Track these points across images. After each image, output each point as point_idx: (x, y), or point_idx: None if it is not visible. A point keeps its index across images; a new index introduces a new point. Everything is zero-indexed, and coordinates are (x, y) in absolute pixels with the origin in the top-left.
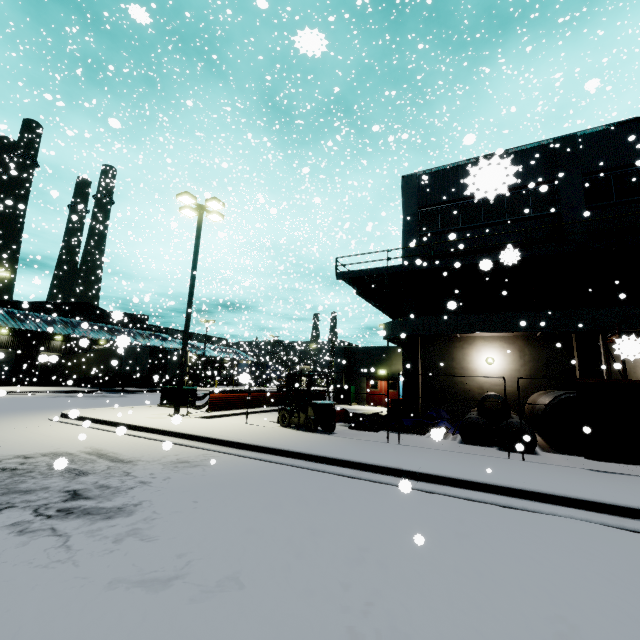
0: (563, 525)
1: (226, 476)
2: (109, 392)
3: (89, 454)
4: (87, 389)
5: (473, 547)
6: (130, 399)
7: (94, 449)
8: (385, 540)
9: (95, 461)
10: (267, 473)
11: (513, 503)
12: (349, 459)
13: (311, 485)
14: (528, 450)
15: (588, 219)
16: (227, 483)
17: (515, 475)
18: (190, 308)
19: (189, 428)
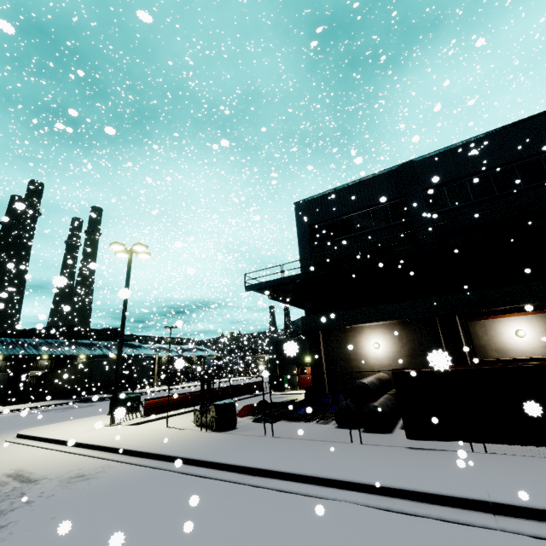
0: (334, 509)
1: (101, 488)
2: (82, 402)
3: (9, 476)
4: (64, 401)
5: (234, 540)
6: (95, 408)
7: (17, 470)
8: (170, 541)
9: (7, 483)
10: (139, 480)
11: (310, 491)
12: (209, 460)
13: (164, 489)
14: (383, 430)
15: (433, 223)
16: (96, 495)
17: (334, 462)
18: (123, 332)
19: (109, 439)
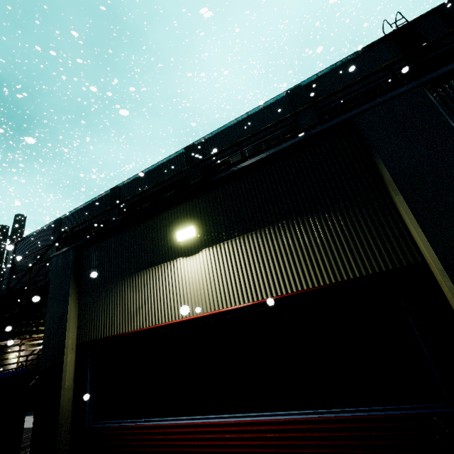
0: None
1: None
2: None
3: None
4: None
5: None
6: None
7: None
8: None
9: None
10: None
11: None
12: None
13: None
14: None
15: None
16: None
17: None
18: None
19: None
